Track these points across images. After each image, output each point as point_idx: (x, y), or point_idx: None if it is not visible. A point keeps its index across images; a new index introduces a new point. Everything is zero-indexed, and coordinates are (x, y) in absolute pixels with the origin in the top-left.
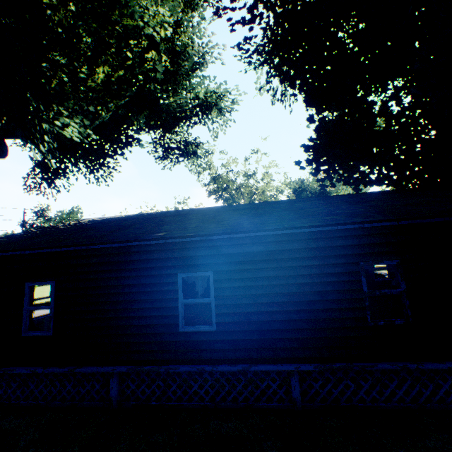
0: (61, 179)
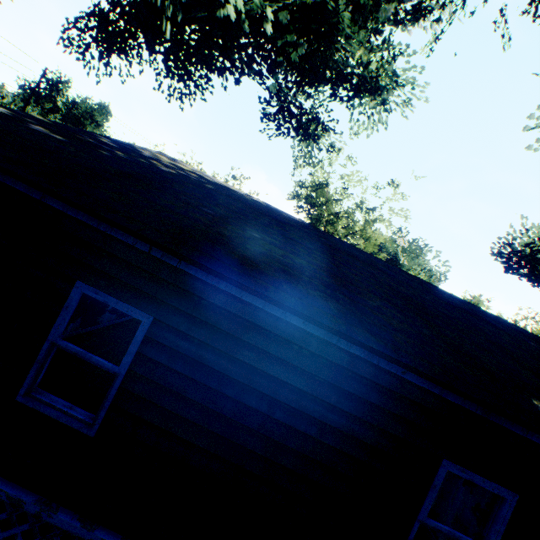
0: (121, 57)
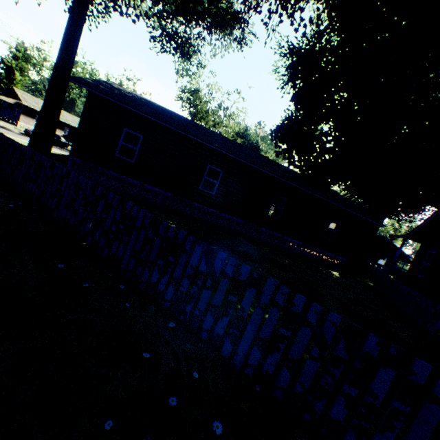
0: None
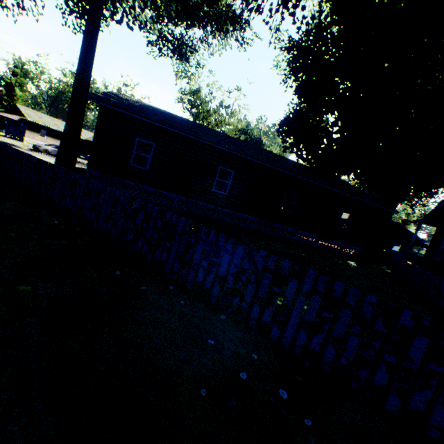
0: None
